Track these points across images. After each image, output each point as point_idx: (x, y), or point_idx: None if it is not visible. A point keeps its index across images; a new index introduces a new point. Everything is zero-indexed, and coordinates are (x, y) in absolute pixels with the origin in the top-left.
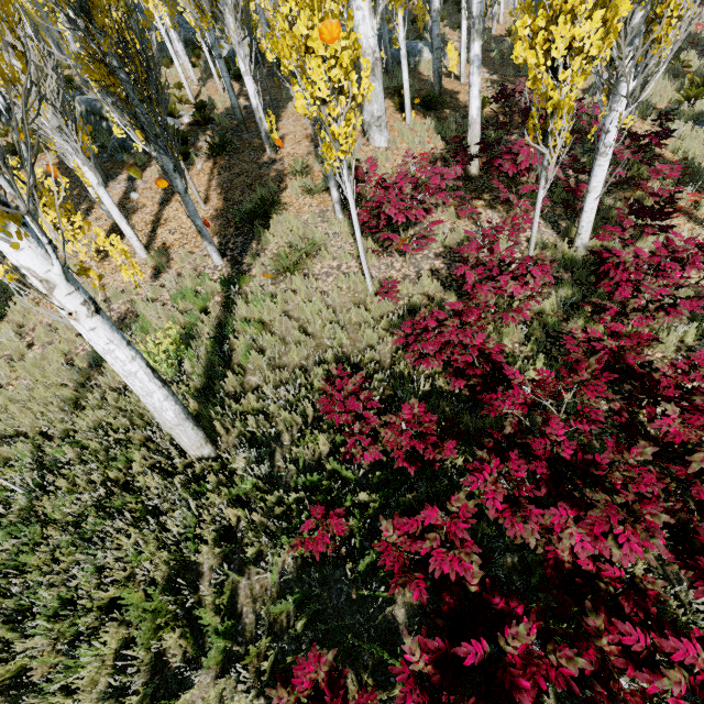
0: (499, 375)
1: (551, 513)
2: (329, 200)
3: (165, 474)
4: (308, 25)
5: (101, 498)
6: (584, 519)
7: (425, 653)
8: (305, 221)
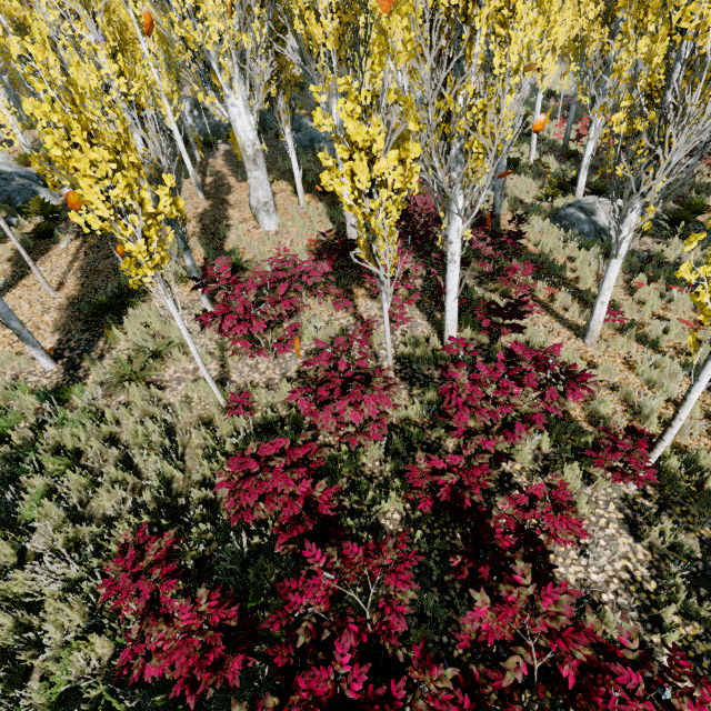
0: (327, 531)
1: None
2: None
3: None
4: (63, 146)
5: None
6: None
7: None
8: (169, 313)
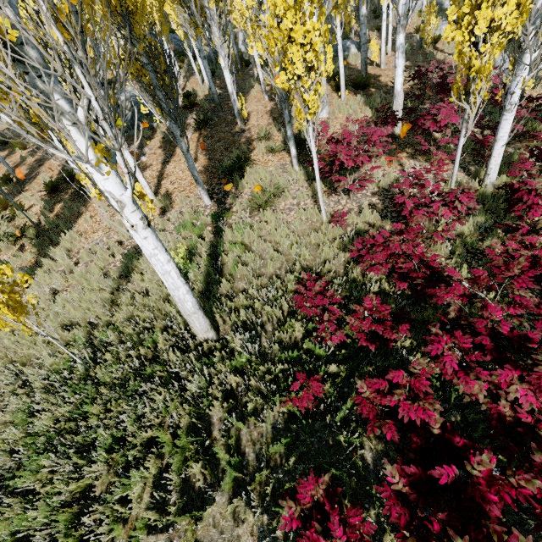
0: (437, 277)
1: (498, 372)
2: (287, 157)
3: (180, 352)
4: (292, 22)
5: (136, 368)
6: (530, 375)
7: (402, 477)
8: (270, 172)
